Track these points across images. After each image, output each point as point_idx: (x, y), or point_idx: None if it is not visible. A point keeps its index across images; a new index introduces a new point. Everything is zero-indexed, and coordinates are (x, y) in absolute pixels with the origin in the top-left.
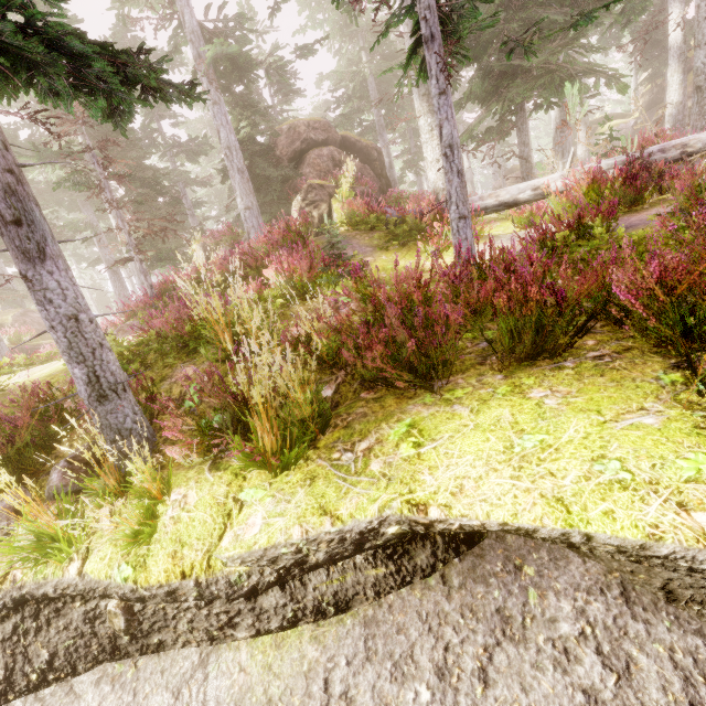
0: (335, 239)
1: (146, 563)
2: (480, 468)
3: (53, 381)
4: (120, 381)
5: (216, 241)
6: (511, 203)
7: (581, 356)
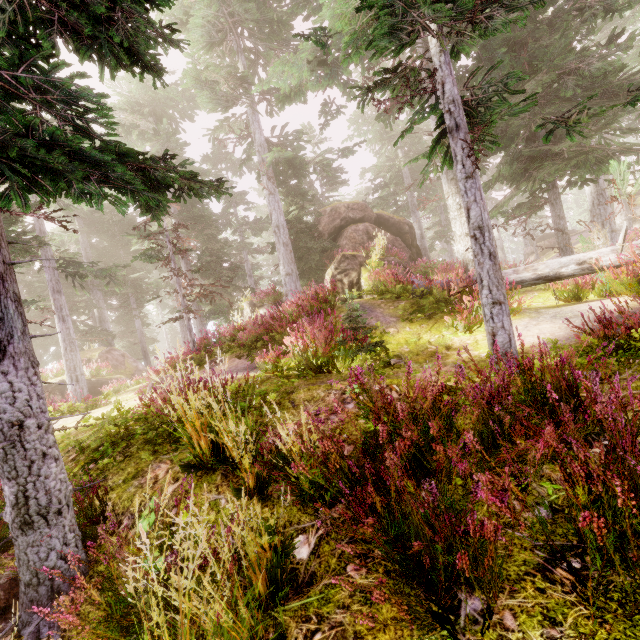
0: (355, 313)
1: None
2: None
3: (60, 445)
4: (51, 504)
5: (261, 299)
6: (551, 277)
7: None
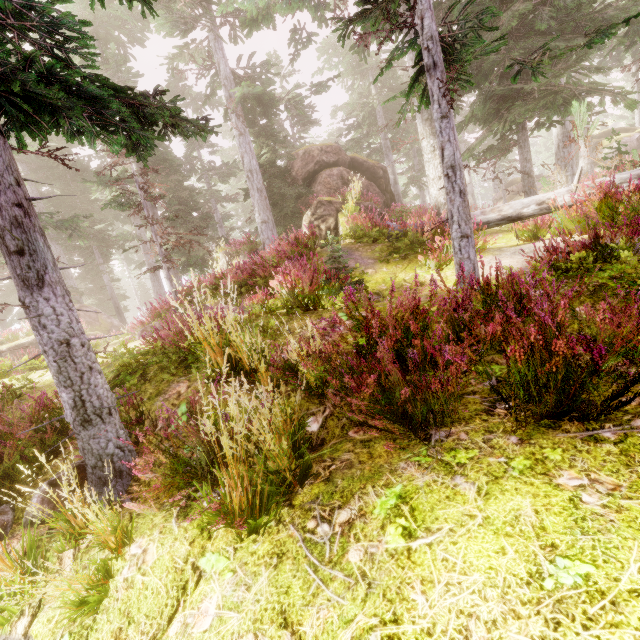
0: (337, 254)
1: (87, 639)
2: (493, 603)
3: None
4: (105, 406)
5: (237, 249)
6: (514, 217)
7: (624, 424)
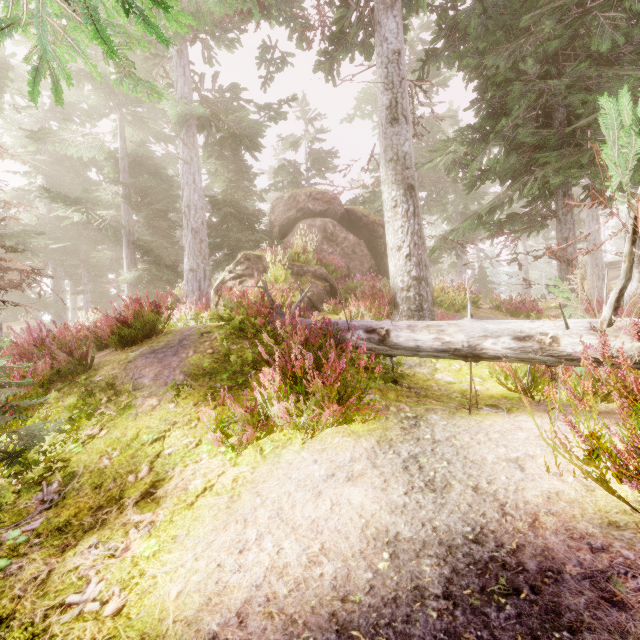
0: None
1: None
2: None
3: None
4: None
5: None
6: (467, 352)
7: None
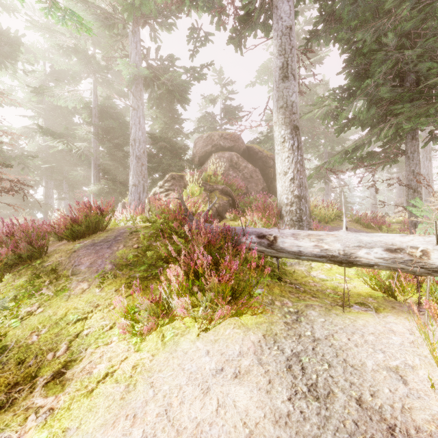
0: None
1: None
2: None
3: None
4: None
5: None
6: (343, 259)
7: None
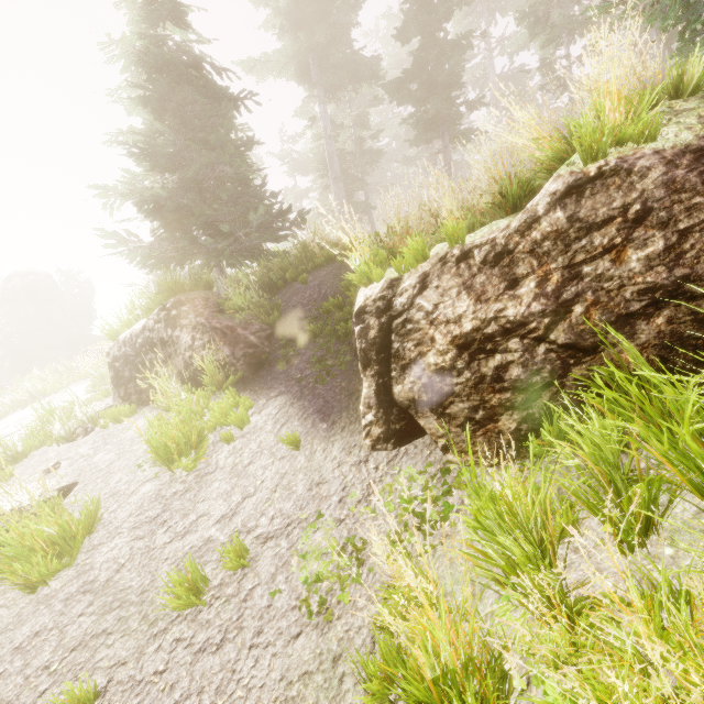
0: None
1: None
2: None
3: None
4: None
5: None
6: None
7: None
